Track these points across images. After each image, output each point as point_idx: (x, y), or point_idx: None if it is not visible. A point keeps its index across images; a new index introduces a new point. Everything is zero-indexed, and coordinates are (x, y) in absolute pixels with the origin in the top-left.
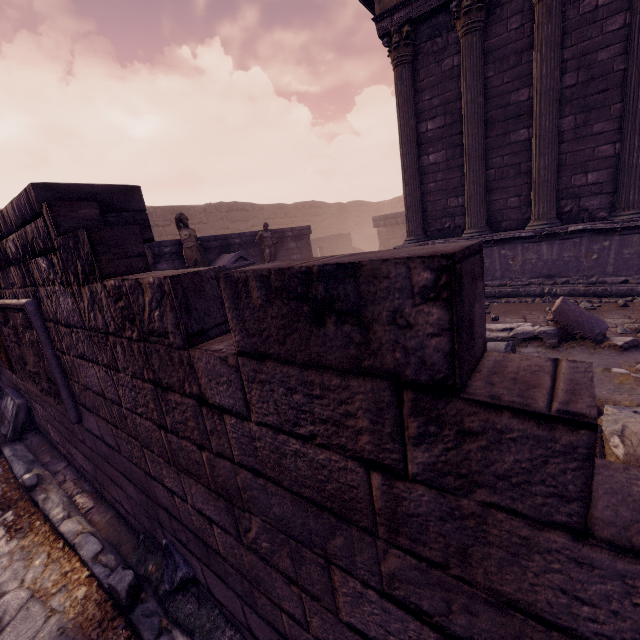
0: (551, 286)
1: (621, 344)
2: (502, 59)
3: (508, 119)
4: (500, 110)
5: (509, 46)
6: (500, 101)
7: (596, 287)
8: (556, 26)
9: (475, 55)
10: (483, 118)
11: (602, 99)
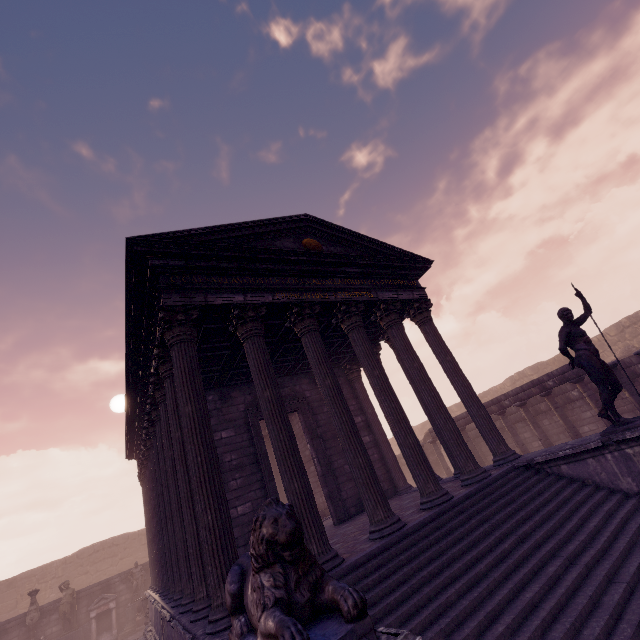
0: (152, 637)
1: None
2: None
3: None
4: None
5: None
6: None
7: None
8: (147, 487)
9: (145, 491)
10: None
11: None
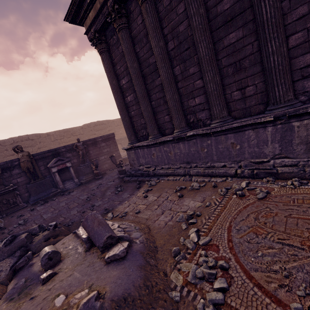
0: (189, 169)
1: (105, 259)
2: (140, 41)
3: (152, 73)
4: (147, 68)
5: (141, 33)
6: (146, 63)
7: (209, 170)
8: (152, 17)
9: (125, 42)
10: (140, 74)
11: (189, 53)
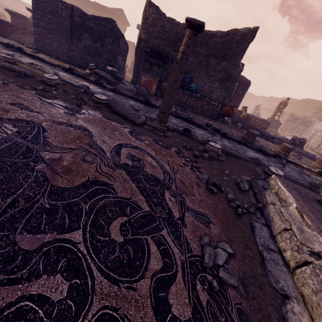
0: None
1: None
2: None
3: None
4: None
5: None
6: None
7: None
8: None
9: None
10: None
11: None
